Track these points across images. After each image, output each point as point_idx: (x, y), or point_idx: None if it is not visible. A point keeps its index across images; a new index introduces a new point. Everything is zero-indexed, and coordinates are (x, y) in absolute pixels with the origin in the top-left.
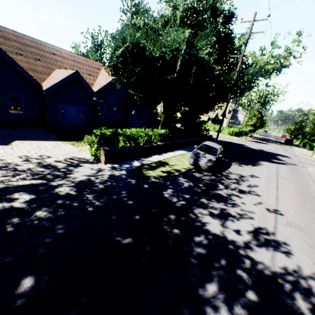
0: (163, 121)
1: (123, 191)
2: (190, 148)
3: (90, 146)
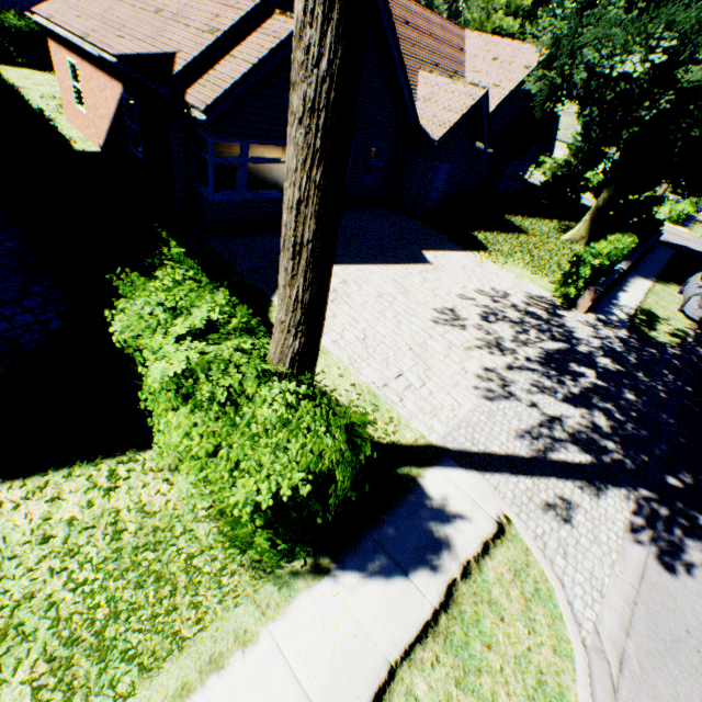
0: (602, 206)
1: (662, 369)
2: (645, 272)
3: (562, 280)
